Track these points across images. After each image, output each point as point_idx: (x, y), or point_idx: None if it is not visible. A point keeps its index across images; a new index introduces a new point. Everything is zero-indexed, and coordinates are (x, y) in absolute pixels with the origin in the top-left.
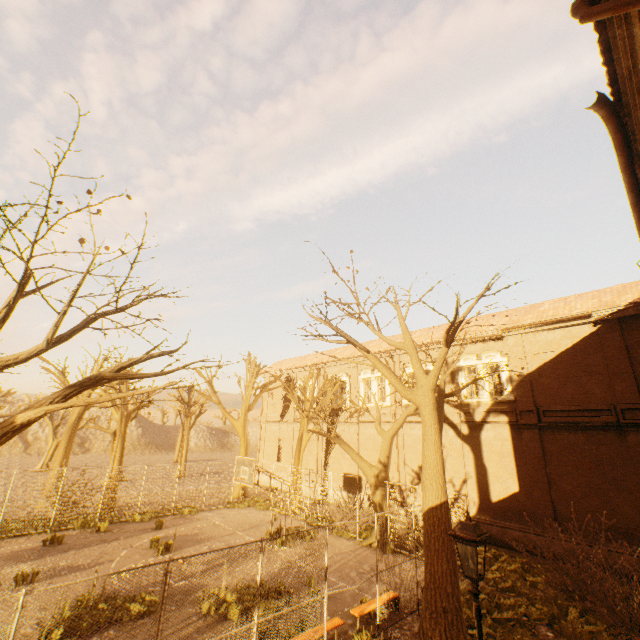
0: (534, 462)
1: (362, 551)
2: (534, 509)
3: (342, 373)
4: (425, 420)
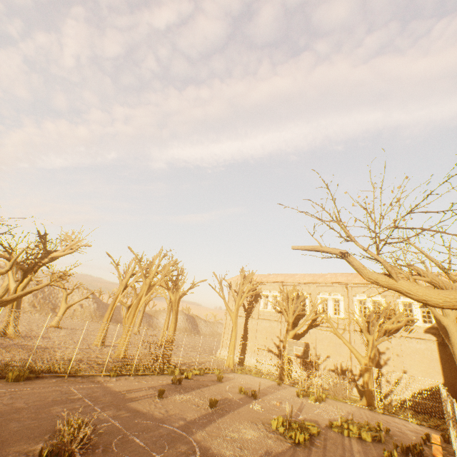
0: (455, 367)
1: (363, 410)
2: (455, 395)
3: (303, 291)
4: (454, 335)
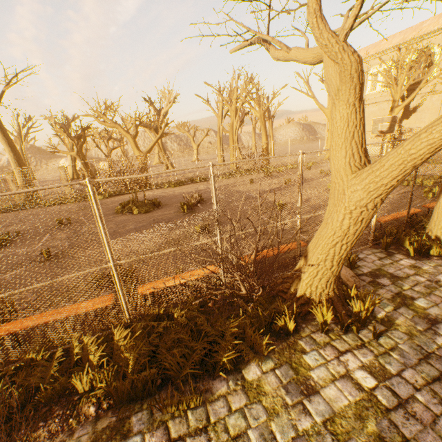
0: None
1: None
2: None
3: (431, 46)
4: None
